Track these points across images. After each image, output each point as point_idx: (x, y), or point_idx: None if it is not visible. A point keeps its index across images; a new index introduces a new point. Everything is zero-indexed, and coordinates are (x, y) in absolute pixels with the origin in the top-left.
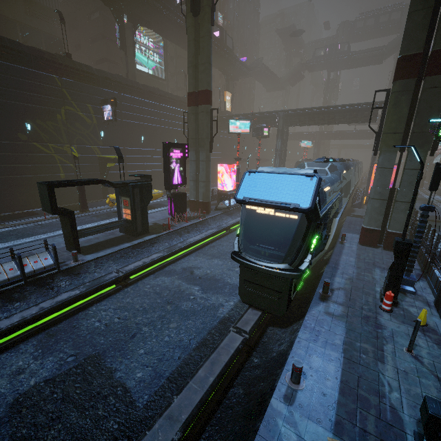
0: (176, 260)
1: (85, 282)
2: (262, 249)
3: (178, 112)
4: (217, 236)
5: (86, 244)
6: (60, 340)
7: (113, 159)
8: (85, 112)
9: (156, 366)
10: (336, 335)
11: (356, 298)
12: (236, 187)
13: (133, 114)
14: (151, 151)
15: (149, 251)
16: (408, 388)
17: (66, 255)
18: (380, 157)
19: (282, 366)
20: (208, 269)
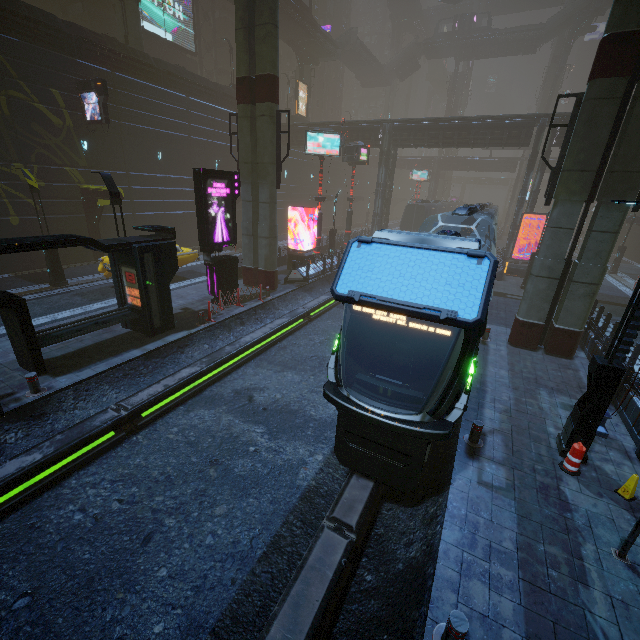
0: (222, 376)
1: (57, 428)
2: (381, 384)
3: (221, 114)
4: (289, 328)
5: (58, 354)
6: (3, 559)
7: (107, 193)
8: (49, 104)
9: (190, 606)
10: (504, 531)
11: (522, 448)
12: (316, 244)
13: (140, 113)
14: (175, 180)
15: (176, 361)
16: (636, 639)
17: (18, 379)
18: (556, 210)
19: (421, 605)
20: (277, 391)
